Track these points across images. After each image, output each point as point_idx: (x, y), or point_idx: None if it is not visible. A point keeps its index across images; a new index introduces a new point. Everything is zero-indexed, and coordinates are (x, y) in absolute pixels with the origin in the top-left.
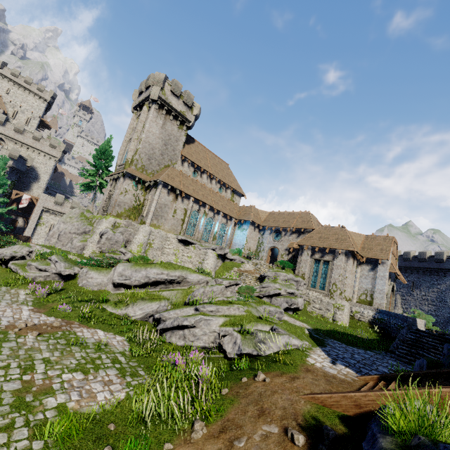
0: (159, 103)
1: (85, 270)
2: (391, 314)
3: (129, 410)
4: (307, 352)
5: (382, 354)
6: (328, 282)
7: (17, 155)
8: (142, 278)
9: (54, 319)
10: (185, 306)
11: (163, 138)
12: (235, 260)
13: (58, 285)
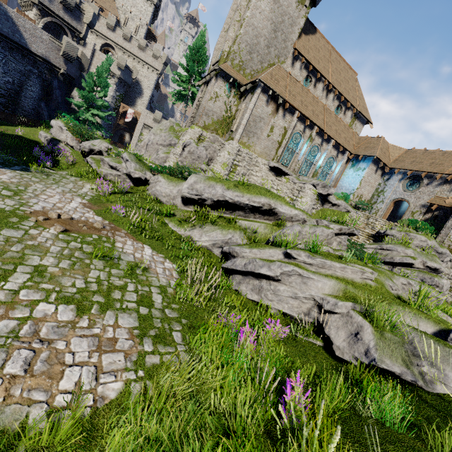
0: None
1: (156, 176)
2: None
3: (107, 443)
4: None
5: None
6: None
7: (123, 64)
8: (216, 196)
9: (100, 219)
10: (267, 246)
11: (273, 20)
12: (338, 206)
13: (124, 186)
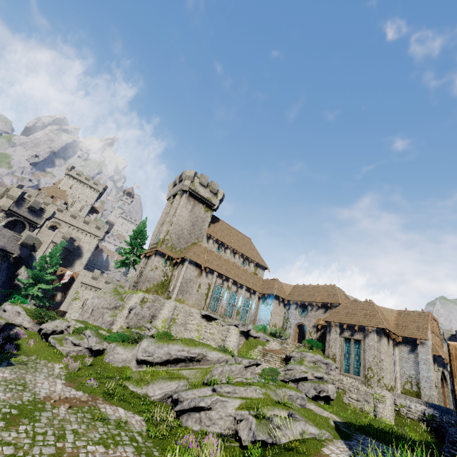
0: (190, 193)
1: (113, 345)
2: (443, 409)
3: None
4: (325, 442)
5: None
6: (362, 365)
7: (69, 236)
8: (164, 354)
9: (82, 394)
10: (203, 386)
11: (191, 220)
12: (259, 338)
13: (88, 360)
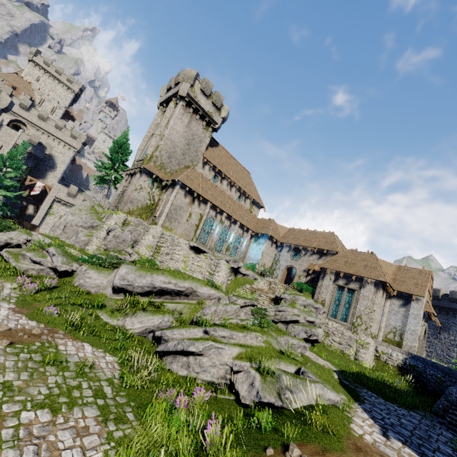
0: (187, 101)
1: (84, 268)
2: (428, 362)
3: None
4: (348, 413)
5: (428, 417)
6: (351, 313)
7: (37, 141)
8: (146, 285)
9: (36, 324)
10: (192, 326)
11: (186, 138)
12: (248, 276)
13: (51, 282)
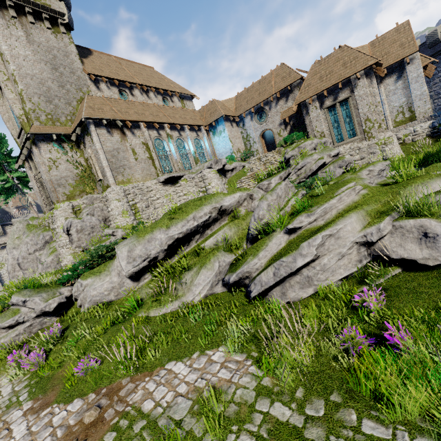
0: None
1: (77, 285)
2: None
3: None
4: None
5: None
6: (356, 123)
7: None
8: (164, 244)
9: (81, 403)
10: (265, 240)
11: (44, 60)
12: (236, 168)
13: (53, 331)
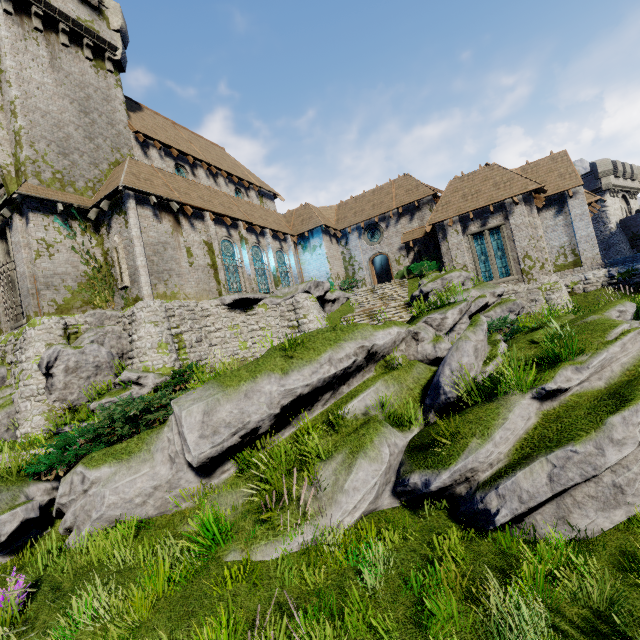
0: None
1: (72, 479)
2: None
3: None
4: None
5: None
6: (512, 259)
7: None
8: (277, 404)
9: None
10: (495, 408)
11: (71, 97)
12: (338, 299)
13: (4, 600)
